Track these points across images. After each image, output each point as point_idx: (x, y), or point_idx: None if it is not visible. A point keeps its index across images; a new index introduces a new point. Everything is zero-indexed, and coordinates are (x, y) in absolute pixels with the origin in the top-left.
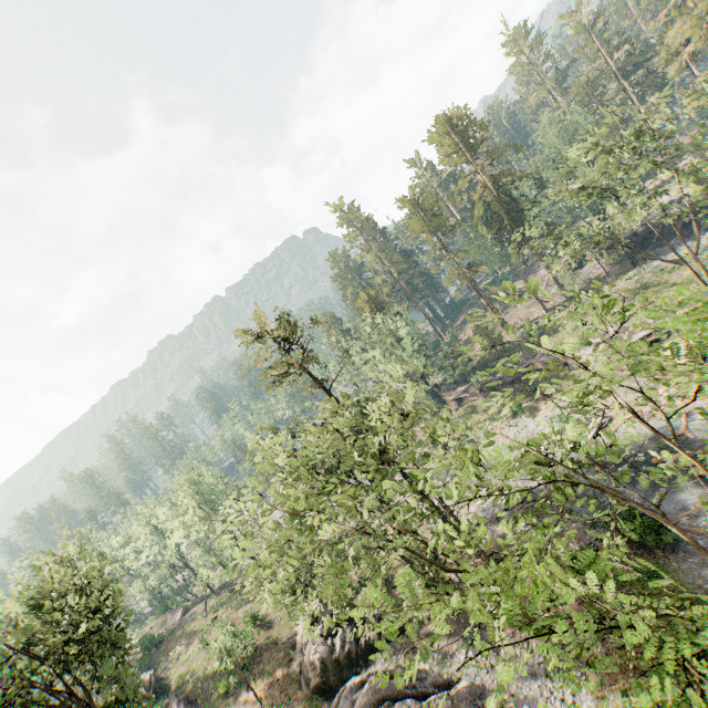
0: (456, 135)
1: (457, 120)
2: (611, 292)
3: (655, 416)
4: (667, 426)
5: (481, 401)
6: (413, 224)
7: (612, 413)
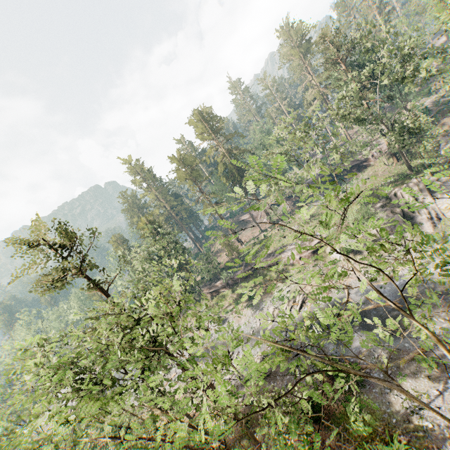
0: (206, 122)
1: (206, 114)
2: (295, 219)
3: (331, 290)
4: (339, 296)
5: (228, 291)
6: (179, 173)
7: (307, 291)
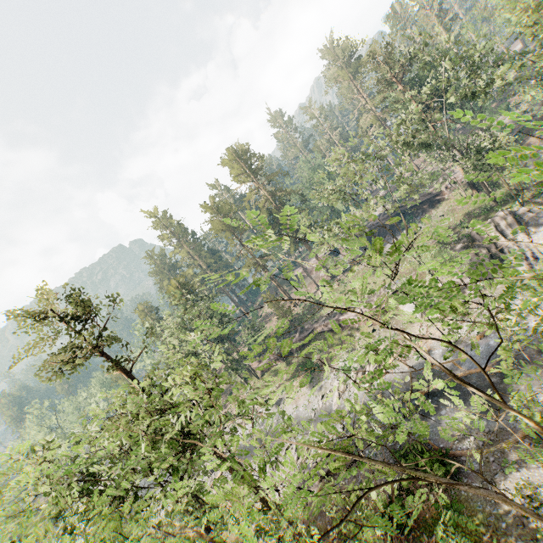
0: (242, 162)
1: (242, 152)
2: (358, 271)
3: (409, 356)
4: (419, 363)
5: (281, 364)
6: (214, 224)
7: None
